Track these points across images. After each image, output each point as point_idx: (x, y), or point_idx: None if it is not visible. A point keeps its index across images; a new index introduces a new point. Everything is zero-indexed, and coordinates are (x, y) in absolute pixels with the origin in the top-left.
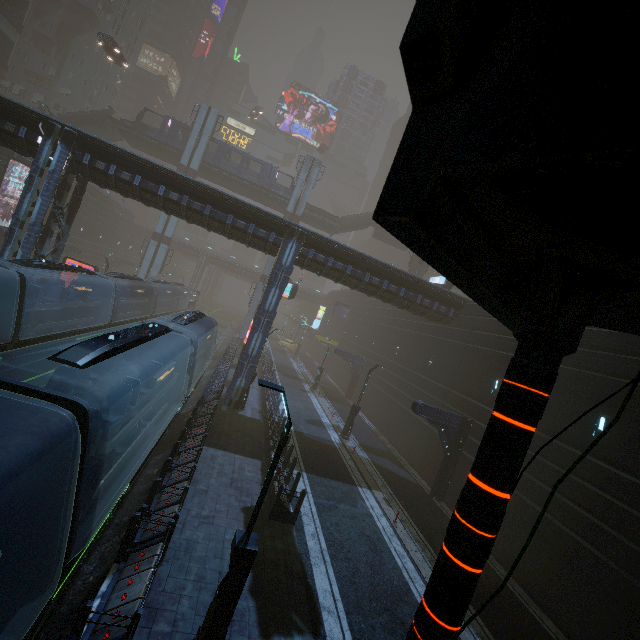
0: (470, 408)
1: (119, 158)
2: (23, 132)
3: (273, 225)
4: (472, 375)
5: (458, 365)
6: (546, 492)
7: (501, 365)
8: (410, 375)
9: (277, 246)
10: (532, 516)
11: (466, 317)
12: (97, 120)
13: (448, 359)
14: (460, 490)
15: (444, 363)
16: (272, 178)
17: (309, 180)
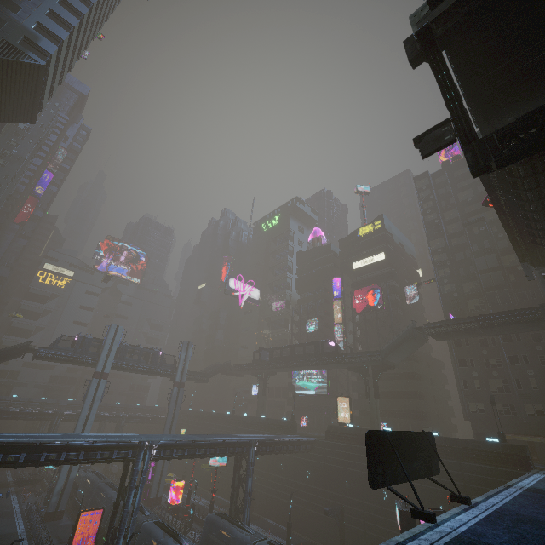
0: (340, 499)
1: (178, 444)
2: (130, 454)
3: (245, 443)
4: (333, 480)
5: (324, 475)
6: (381, 528)
7: (345, 474)
8: (298, 485)
9: (246, 452)
10: (380, 541)
11: (319, 448)
12: (14, 353)
13: (318, 472)
14: (350, 544)
15: (316, 474)
16: (162, 360)
17: (187, 356)
